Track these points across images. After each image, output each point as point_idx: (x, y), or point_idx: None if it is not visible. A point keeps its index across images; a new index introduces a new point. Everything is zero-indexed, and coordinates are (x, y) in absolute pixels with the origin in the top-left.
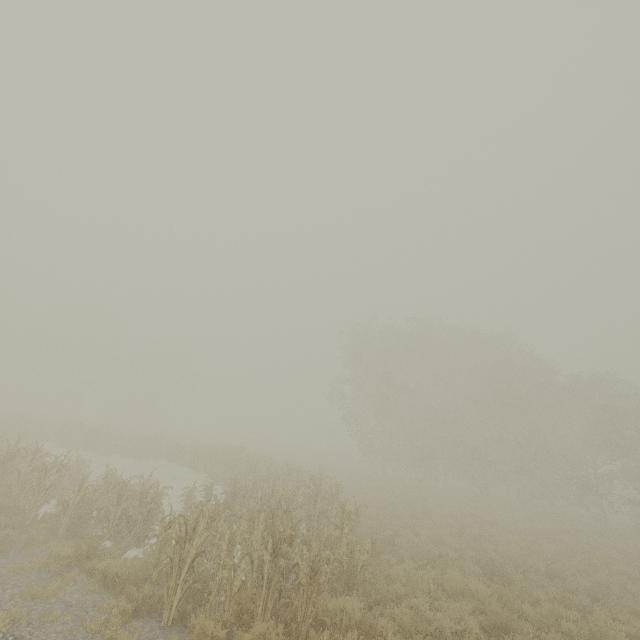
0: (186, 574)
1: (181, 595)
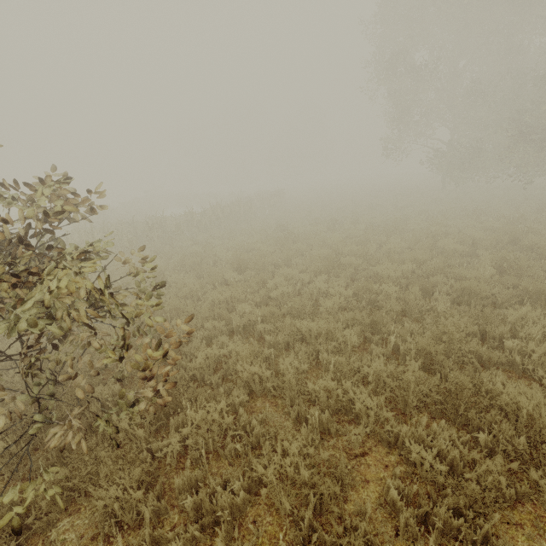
0: None
1: None
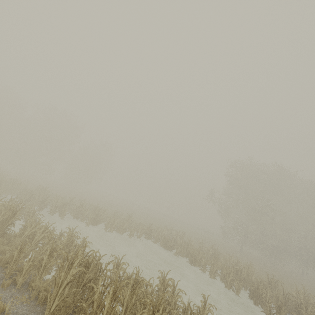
0: None
1: None
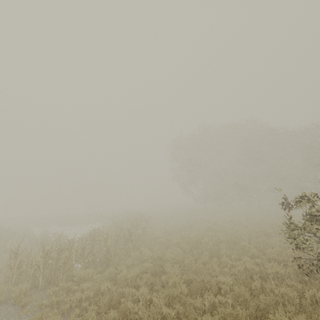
0: (16, 270)
1: (16, 277)
